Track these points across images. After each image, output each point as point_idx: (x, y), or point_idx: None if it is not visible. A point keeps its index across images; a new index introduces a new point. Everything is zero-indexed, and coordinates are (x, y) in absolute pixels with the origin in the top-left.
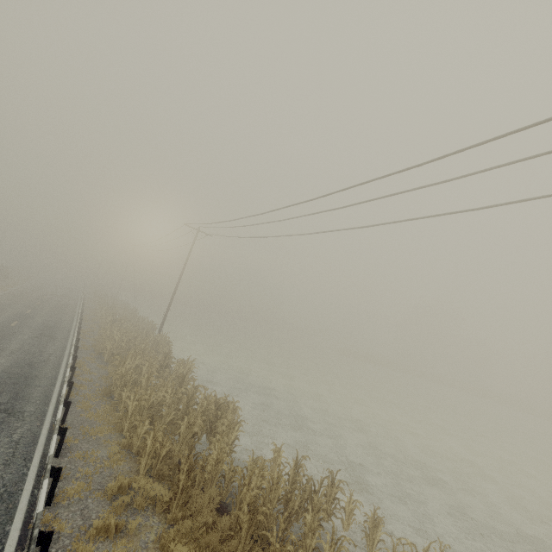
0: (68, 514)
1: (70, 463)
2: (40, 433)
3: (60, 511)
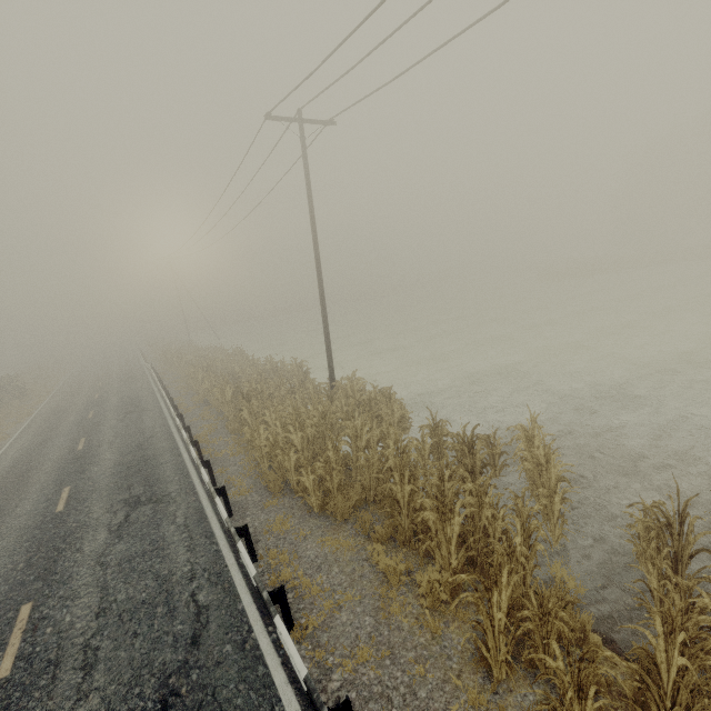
0: None
1: None
2: None
3: None
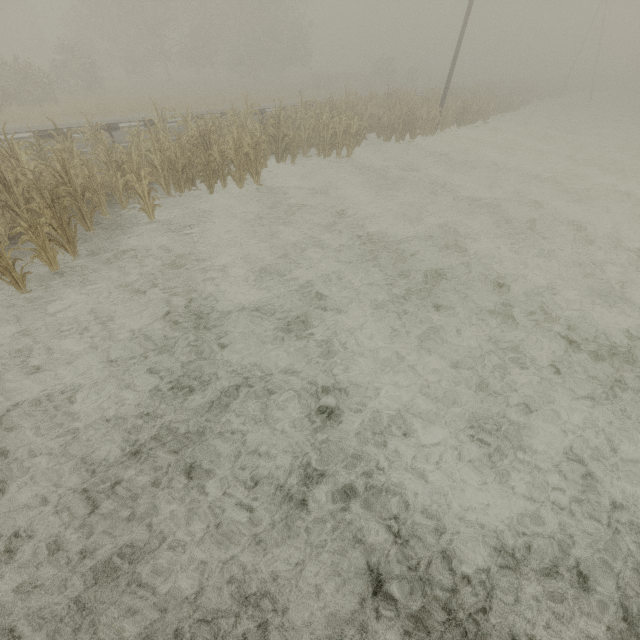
0: None
1: None
2: None
3: None
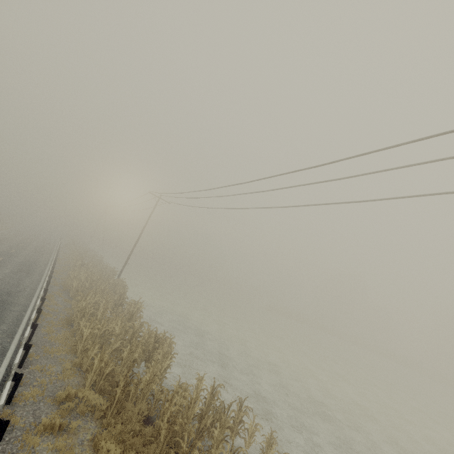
0: (23, 412)
1: (30, 373)
2: (9, 347)
3: (17, 409)
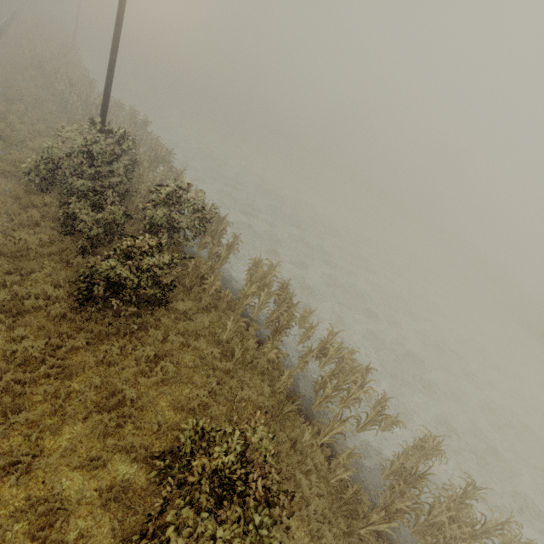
0: None
1: None
2: None
3: None
